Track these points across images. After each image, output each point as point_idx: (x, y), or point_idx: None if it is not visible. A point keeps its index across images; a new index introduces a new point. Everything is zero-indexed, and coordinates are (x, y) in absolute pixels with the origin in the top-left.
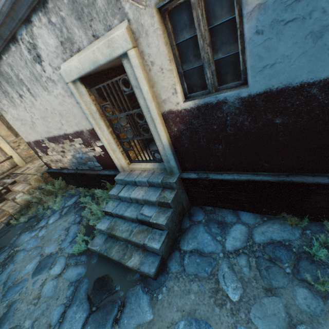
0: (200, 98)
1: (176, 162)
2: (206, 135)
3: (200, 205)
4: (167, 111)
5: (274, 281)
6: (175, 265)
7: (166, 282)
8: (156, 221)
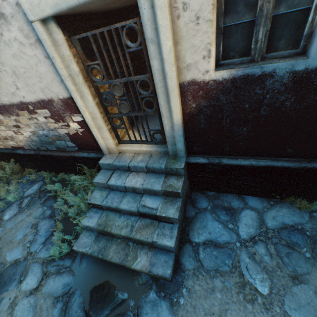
0: (241, 67)
1: (184, 144)
2: (231, 115)
3: (201, 190)
4: (188, 81)
5: (298, 268)
6: (190, 261)
7: (184, 282)
8: (164, 214)
